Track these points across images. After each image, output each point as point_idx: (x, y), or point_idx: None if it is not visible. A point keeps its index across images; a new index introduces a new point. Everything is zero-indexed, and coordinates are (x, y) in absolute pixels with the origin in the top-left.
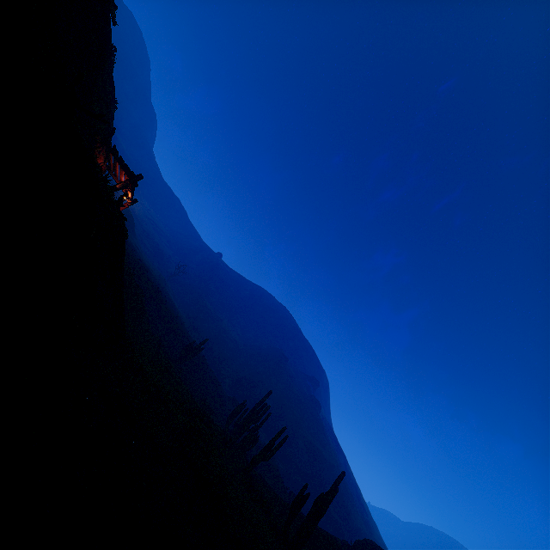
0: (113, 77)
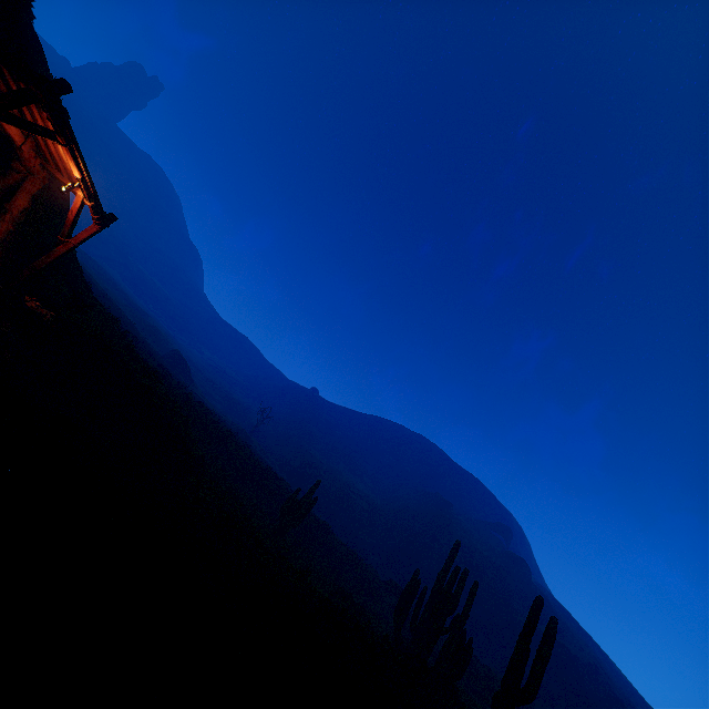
0: (31, 24)
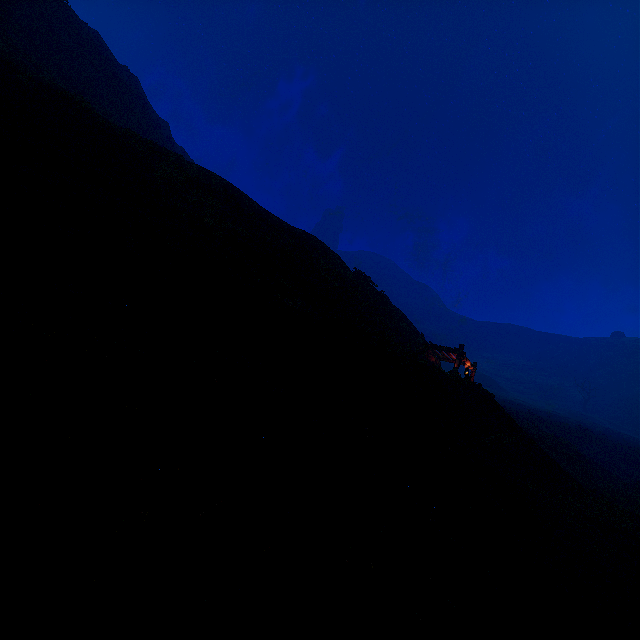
0: (394, 306)
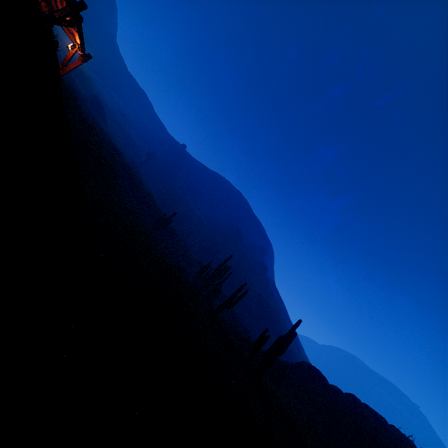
0: None
